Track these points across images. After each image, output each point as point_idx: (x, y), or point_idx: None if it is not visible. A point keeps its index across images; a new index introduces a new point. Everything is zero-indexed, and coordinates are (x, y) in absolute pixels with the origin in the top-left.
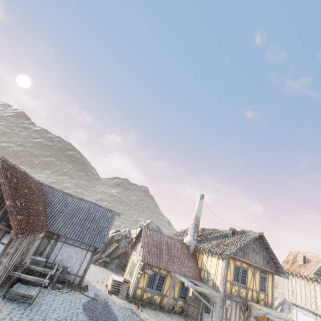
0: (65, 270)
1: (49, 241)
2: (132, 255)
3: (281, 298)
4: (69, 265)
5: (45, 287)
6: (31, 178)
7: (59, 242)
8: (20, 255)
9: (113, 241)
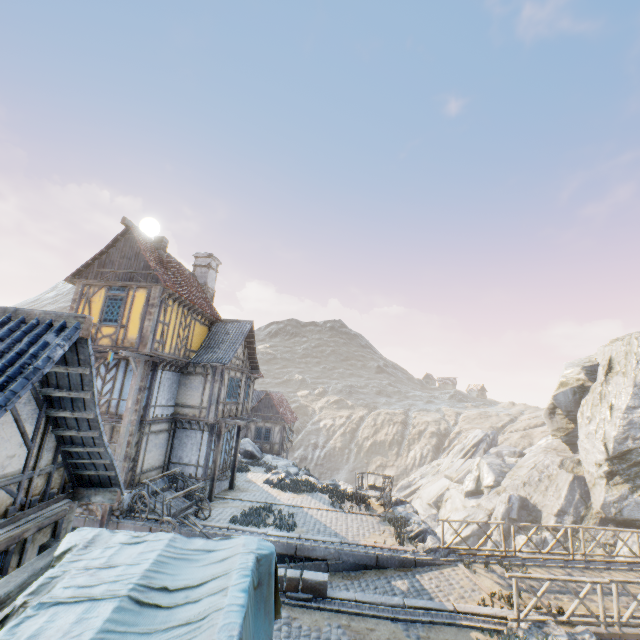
0: None
1: None
2: None
3: (480, 435)
4: None
5: None
6: None
7: None
8: None
9: None
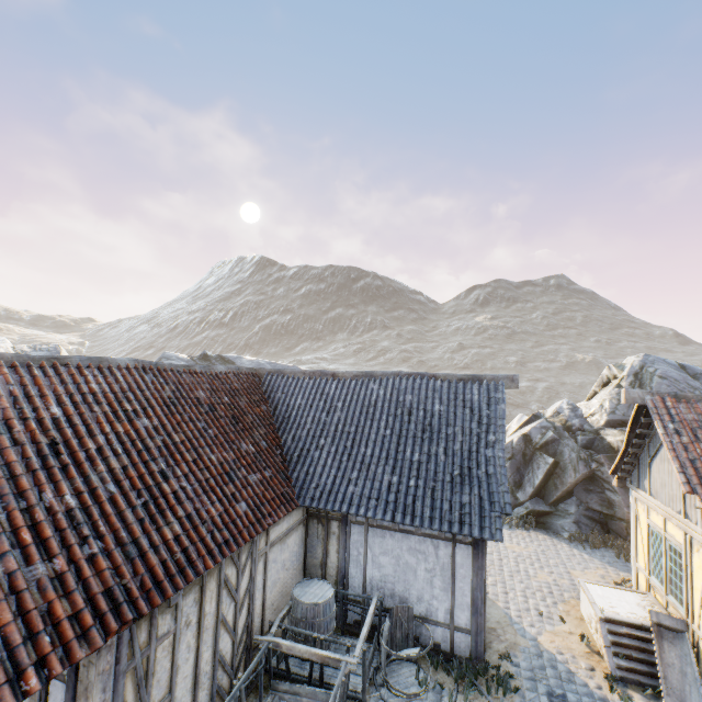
0: (407, 616)
1: (325, 528)
2: (636, 504)
3: None
4: (413, 593)
5: (358, 699)
6: (192, 373)
7: (352, 526)
8: (212, 638)
9: (531, 449)
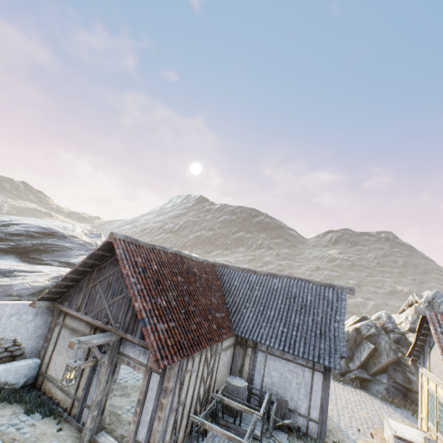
0: (284, 405)
1: (244, 351)
2: (421, 376)
3: None
4: (288, 395)
5: (258, 439)
6: (191, 259)
7: (259, 352)
8: (199, 383)
9: (360, 338)
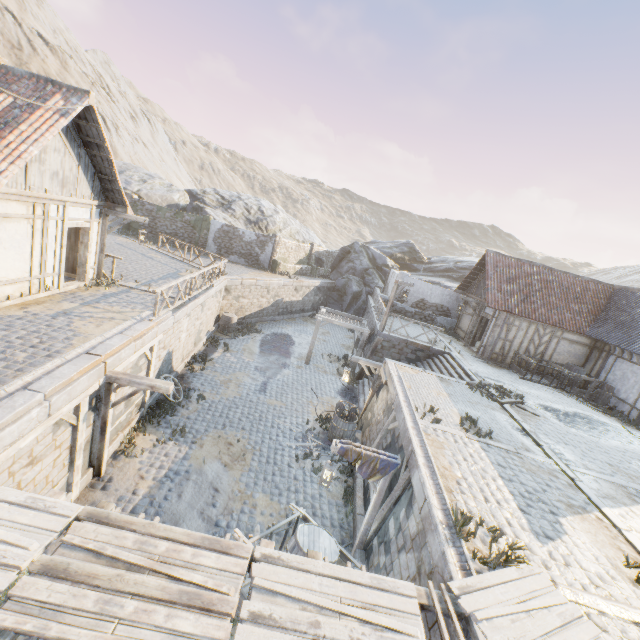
0: (611, 391)
1: (599, 354)
2: None
3: None
4: (623, 389)
5: (567, 391)
6: (566, 275)
7: (610, 356)
8: (528, 342)
9: None
